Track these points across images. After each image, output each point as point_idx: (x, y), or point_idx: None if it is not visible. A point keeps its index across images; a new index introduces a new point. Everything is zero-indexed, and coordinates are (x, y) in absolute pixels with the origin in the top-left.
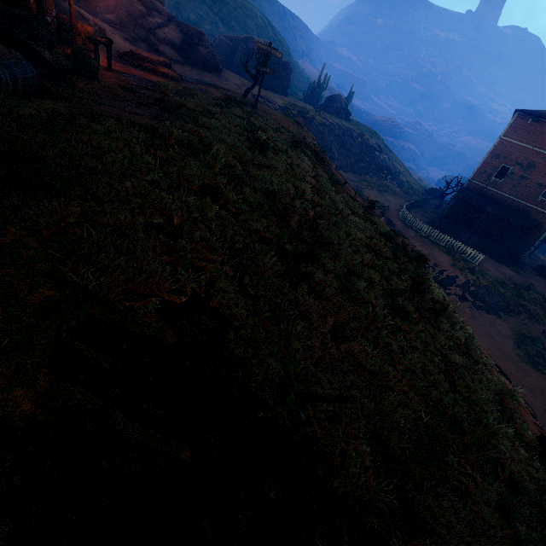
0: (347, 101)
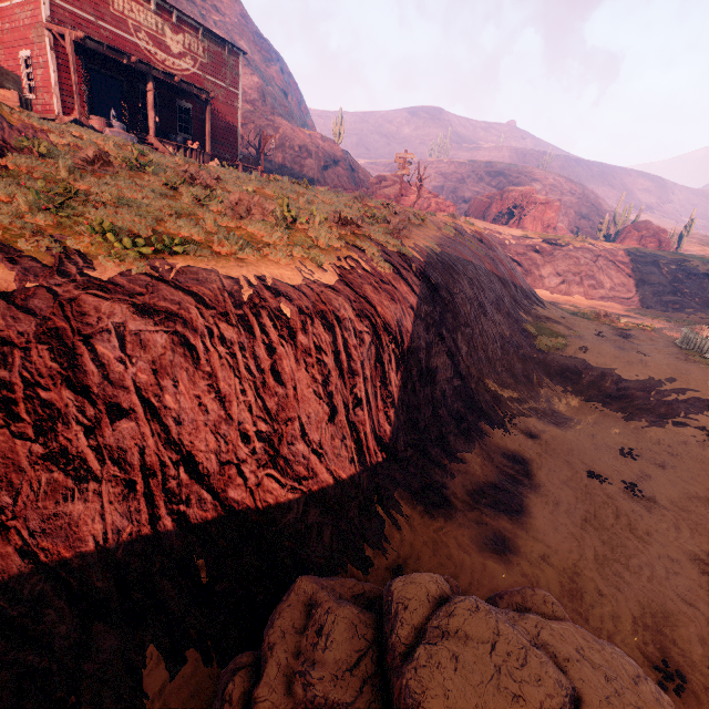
0: (684, 233)
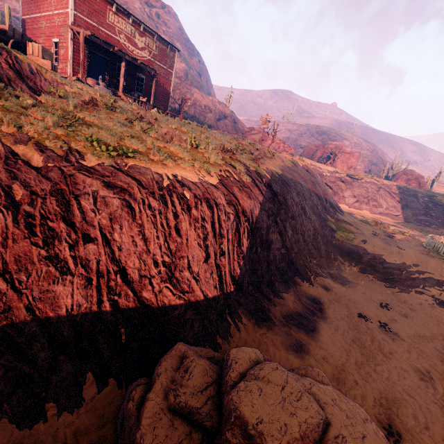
0: (435, 179)
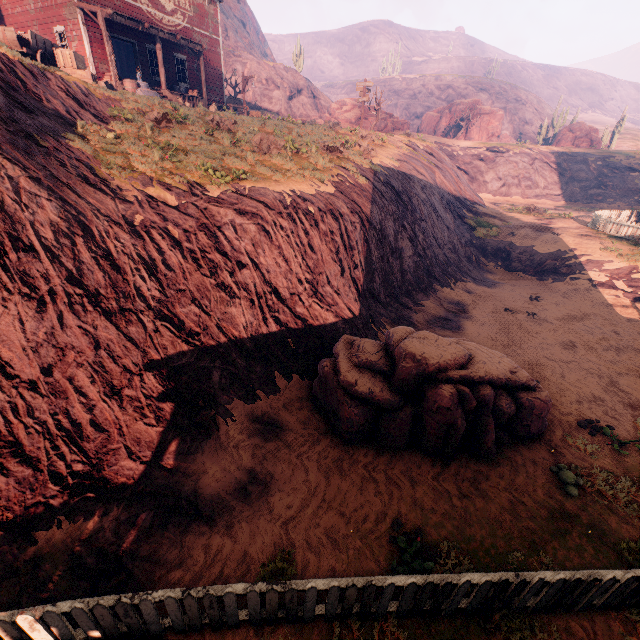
0: (616, 131)
